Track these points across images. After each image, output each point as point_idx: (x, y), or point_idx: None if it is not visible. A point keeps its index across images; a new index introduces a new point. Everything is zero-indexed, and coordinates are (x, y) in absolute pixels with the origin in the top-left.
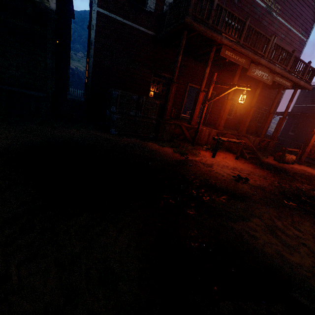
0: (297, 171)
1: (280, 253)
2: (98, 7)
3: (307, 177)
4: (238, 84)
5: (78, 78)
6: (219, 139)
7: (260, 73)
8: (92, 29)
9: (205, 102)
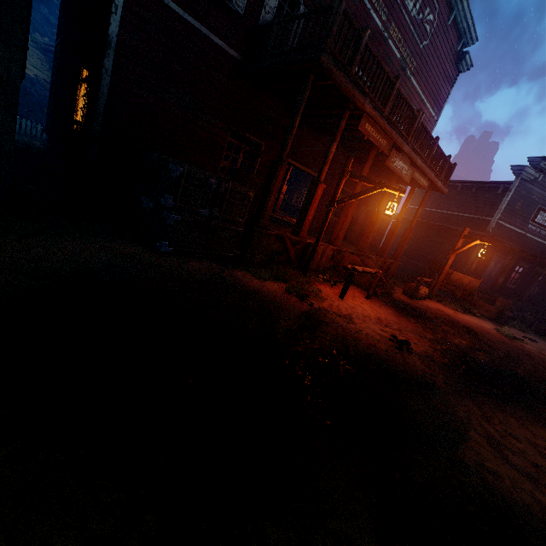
0: (436, 314)
1: (535, 497)
2: None
3: (452, 325)
4: (387, 185)
5: (22, 91)
6: (354, 270)
7: (400, 165)
8: (114, 13)
9: (333, 204)
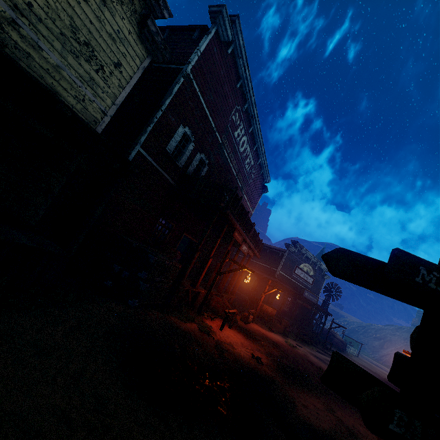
0: (259, 334)
1: (320, 424)
2: (141, 147)
3: (268, 341)
4: (246, 267)
5: None
6: (229, 313)
7: (244, 248)
8: None
9: (220, 273)
